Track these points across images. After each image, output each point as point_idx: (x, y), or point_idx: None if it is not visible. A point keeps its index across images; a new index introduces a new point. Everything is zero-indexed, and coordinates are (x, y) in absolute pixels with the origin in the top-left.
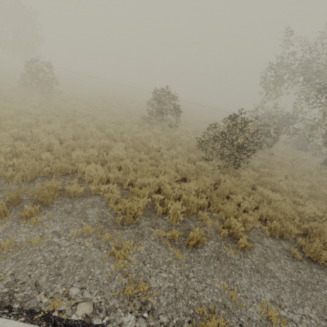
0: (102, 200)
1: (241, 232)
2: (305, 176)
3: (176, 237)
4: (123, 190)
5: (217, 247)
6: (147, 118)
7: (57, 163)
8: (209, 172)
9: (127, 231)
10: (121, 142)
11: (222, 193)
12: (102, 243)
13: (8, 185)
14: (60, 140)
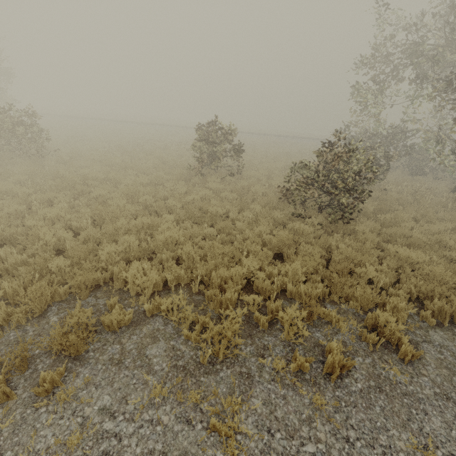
0: (166, 323)
1: (399, 333)
2: (439, 212)
3: (304, 368)
4: (193, 296)
5: (370, 367)
6: (195, 168)
7: (79, 276)
8: (311, 236)
9: (223, 375)
10: (169, 215)
11: (344, 270)
12: (190, 410)
13: (2, 333)
14: (73, 229)
